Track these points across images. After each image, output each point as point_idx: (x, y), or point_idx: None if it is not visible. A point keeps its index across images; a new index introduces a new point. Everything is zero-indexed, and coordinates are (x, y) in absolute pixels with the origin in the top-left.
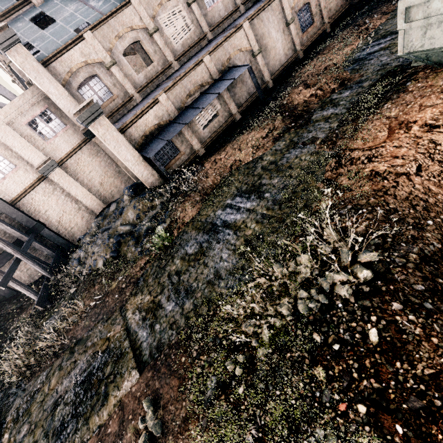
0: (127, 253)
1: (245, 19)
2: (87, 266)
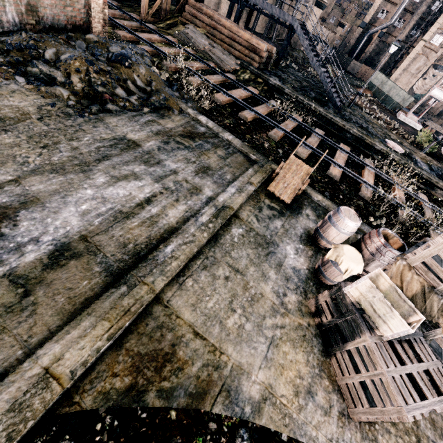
0: (310, 67)
1: (328, 27)
2: (291, 57)
